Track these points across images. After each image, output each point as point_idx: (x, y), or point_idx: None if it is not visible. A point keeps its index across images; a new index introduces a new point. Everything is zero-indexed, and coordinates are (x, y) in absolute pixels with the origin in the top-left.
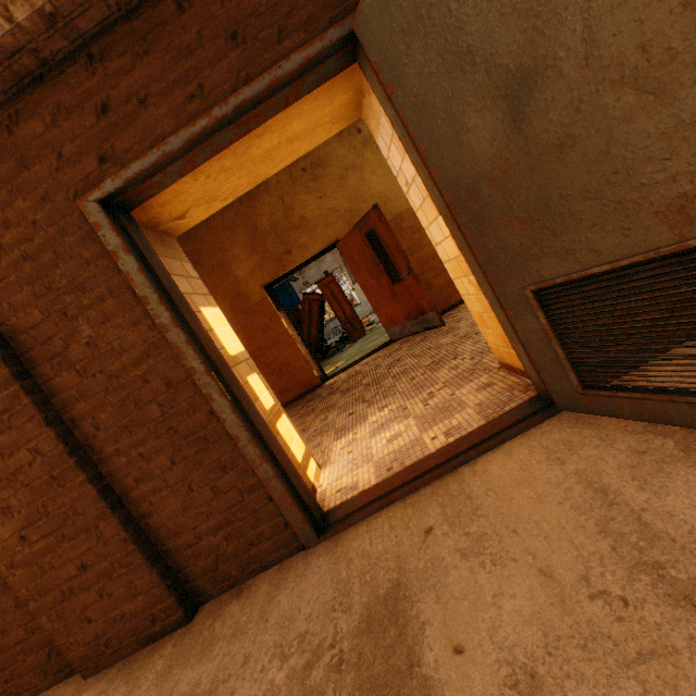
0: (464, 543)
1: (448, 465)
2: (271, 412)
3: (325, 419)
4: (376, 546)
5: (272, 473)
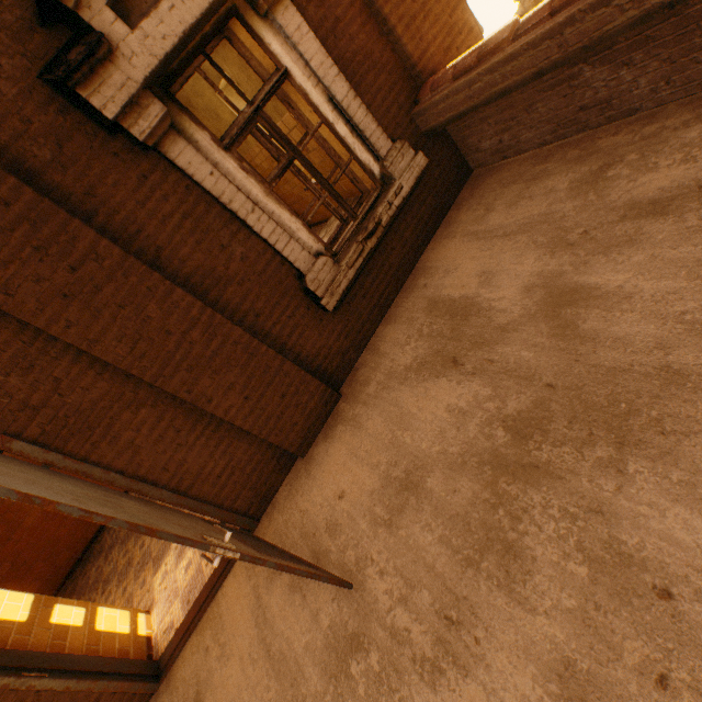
0: (220, 651)
1: (212, 595)
2: (87, 623)
3: (144, 545)
4: (188, 671)
5: (107, 682)
